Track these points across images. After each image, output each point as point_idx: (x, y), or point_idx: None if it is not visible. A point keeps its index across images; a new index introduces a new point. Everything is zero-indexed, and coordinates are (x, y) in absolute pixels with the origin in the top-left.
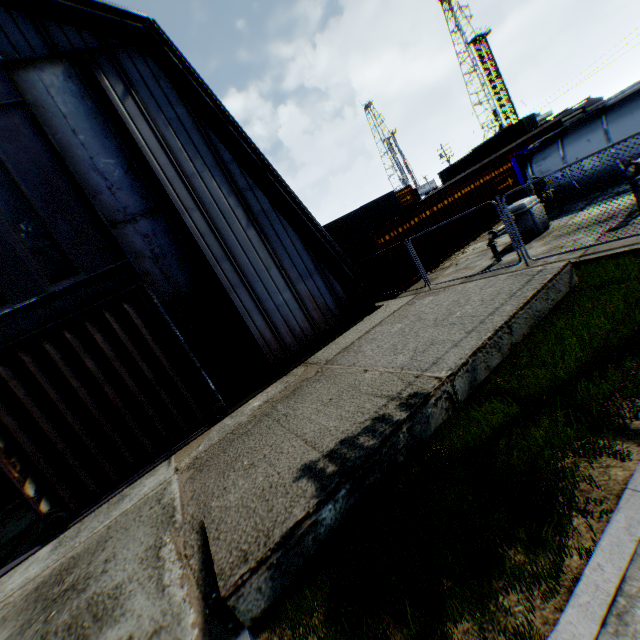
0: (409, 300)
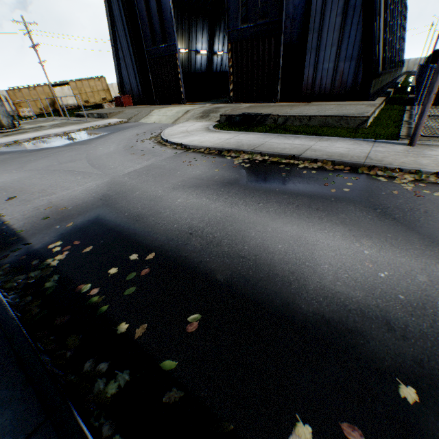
0: (370, 104)
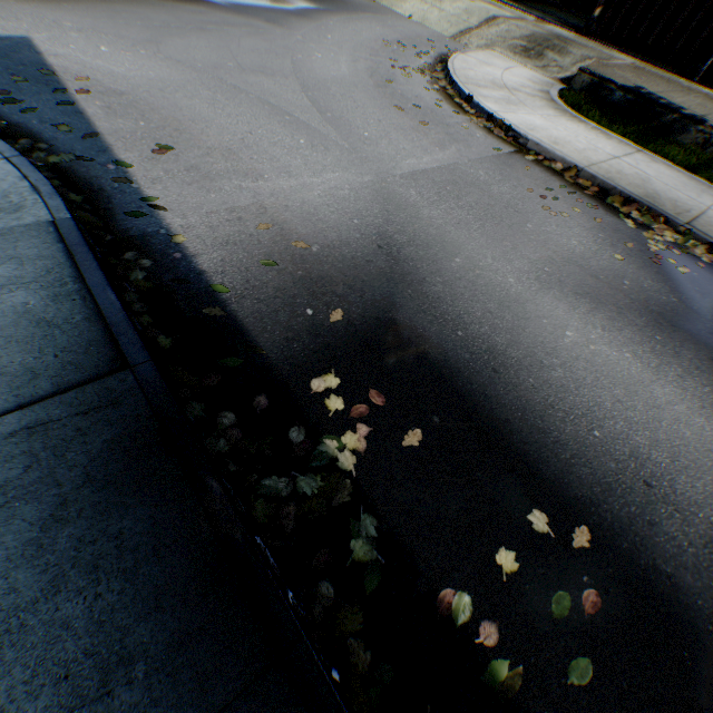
0: None
